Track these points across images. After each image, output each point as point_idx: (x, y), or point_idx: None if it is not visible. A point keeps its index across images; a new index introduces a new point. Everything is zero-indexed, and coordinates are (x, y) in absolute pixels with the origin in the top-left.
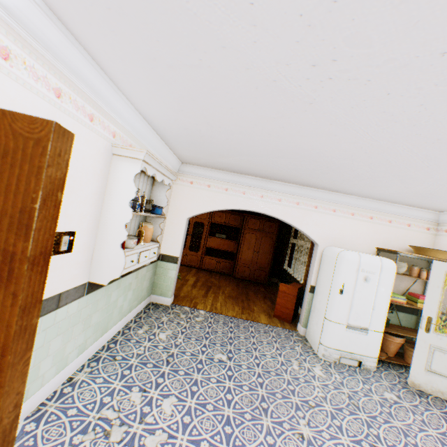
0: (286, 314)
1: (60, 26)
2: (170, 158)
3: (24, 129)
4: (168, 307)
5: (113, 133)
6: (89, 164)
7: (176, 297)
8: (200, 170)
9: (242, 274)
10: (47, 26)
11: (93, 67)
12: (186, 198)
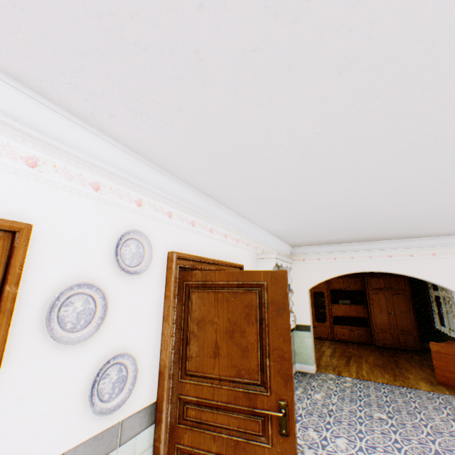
0: (453, 379)
1: (238, 216)
2: (283, 247)
3: (280, 273)
4: (313, 374)
5: (255, 247)
6: (250, 268)
7: (317, 366)
8: (308, 248)
9: (383, 341)
10: (234, 219)
11: (247, 222)
12: (302, 273)
